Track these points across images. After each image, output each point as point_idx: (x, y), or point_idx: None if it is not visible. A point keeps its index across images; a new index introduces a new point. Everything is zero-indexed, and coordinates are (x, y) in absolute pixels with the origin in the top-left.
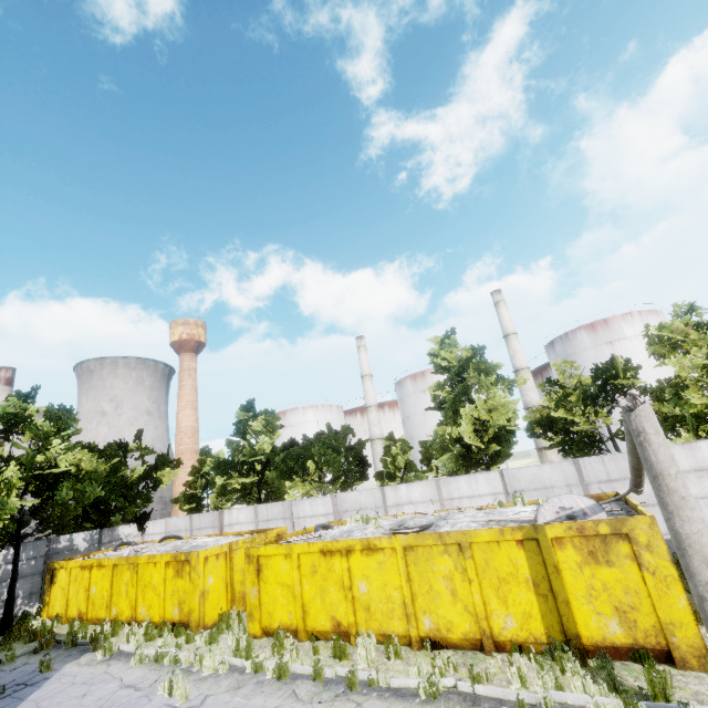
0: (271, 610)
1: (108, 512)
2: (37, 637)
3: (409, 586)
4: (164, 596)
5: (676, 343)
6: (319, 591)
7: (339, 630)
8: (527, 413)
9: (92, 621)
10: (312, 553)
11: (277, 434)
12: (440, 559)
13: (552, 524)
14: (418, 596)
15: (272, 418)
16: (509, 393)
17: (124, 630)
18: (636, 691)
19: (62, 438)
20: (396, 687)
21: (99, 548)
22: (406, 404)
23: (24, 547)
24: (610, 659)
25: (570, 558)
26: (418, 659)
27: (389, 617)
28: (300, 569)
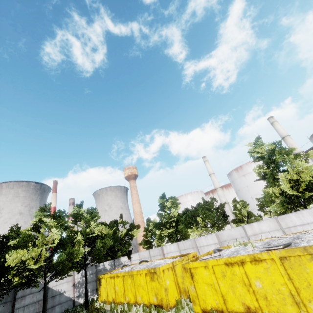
0: (204, 298)
1: (115, 251)
2: (98, 311)
3: (292, 283)
4: (147, 291)
5: None
6: (229, 287)
7: (249, 311)
8: None
9: (118, 303)
10: (220, 265)
11: (178, 207)
12: (310, 264)
13: None
14: (301, 290)
15: (174, 200)
16: (305, 162)
17: (133, 308)
18: None
19: (94, 221)
20: None
21: (114, 268)
22: (235, 183)
23: (87, 269)
24: None
25: None
26: None
27: (283, 304)
28: (215, 274)
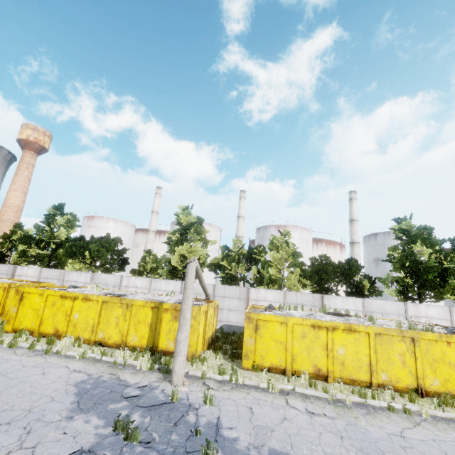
0: (22, 320)
1: None
2: None
3: (99, 319)
4: None
5: (279, 246)
6: (53, 314)
7: (57, 333)
8: (213, 258)
9: None
10: (56, 296)
11: (74, 229)
12: (117, 309)
13: (167, 303)
14: (101, 323)
15: (74, 219)
16: (205, 246)
17: None
18: (162, 364)
19: None
20: (69, 355)
21: None
22: None
23: None
24: (162, 354)
25: (168, 317)
26: (85, 346)
27: (84, 331)
28: (46, 302)
